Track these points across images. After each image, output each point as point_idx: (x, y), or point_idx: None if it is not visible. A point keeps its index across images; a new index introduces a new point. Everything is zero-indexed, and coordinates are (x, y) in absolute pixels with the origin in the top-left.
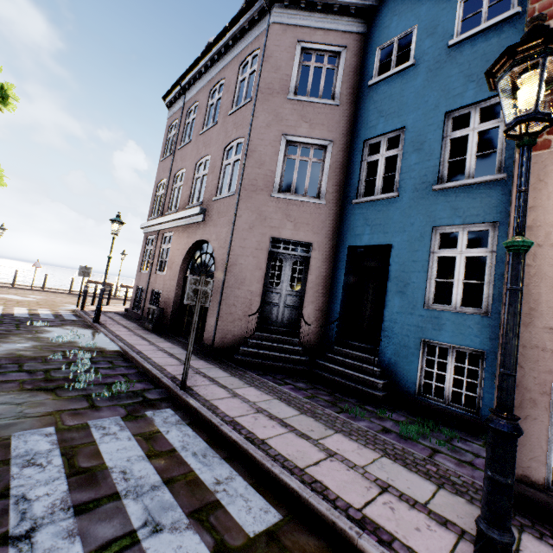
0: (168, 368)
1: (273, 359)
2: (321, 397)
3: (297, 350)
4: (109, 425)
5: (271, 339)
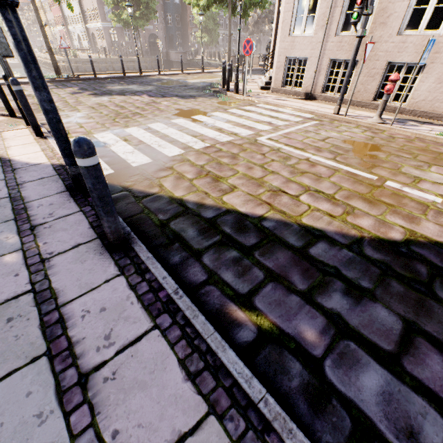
0: None
1: None
2: None
3: None
4: None
5: None
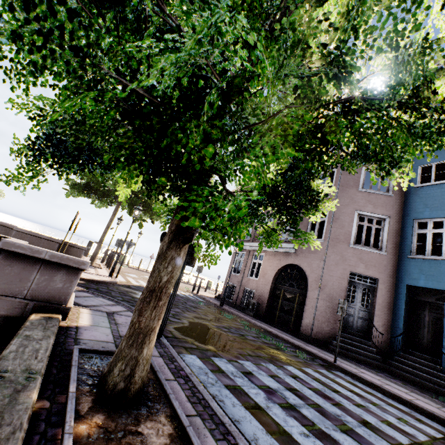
0: (305, 347)
1: (356, 353)
2: (410, 386)
3: (372, 350)
4: (328, 373)
5: (351, 338)
